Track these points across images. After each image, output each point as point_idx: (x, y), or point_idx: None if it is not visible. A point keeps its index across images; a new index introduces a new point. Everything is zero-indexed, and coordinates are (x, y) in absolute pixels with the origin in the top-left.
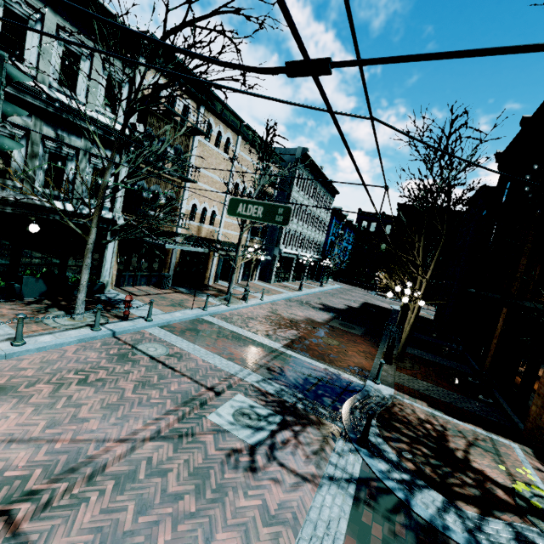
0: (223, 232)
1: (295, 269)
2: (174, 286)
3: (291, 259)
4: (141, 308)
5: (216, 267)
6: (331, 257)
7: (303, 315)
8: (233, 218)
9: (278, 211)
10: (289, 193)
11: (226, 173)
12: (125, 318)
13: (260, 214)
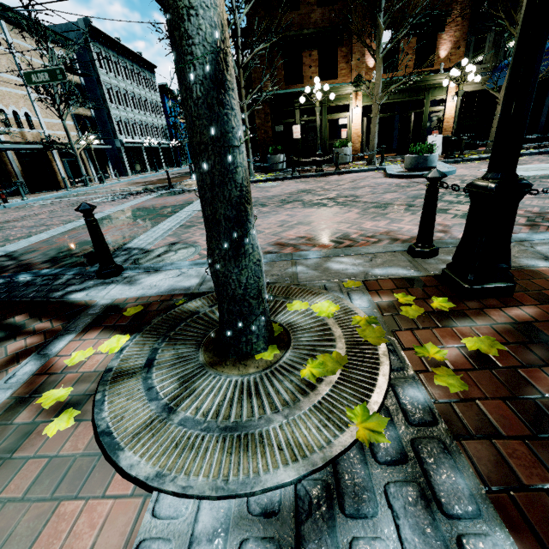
0: (50, 134)
1: (149, 159)
2: (33, 193)
3: (138, 149)
4: (14, 200)
5: (64, 170)
6: (180, 139)
7: (156, 179)
8: (52, 118)
9: (57, 72)
10: (97, 77)
11: (13, 69)
12: (5, 201)
13: (48, 78)
